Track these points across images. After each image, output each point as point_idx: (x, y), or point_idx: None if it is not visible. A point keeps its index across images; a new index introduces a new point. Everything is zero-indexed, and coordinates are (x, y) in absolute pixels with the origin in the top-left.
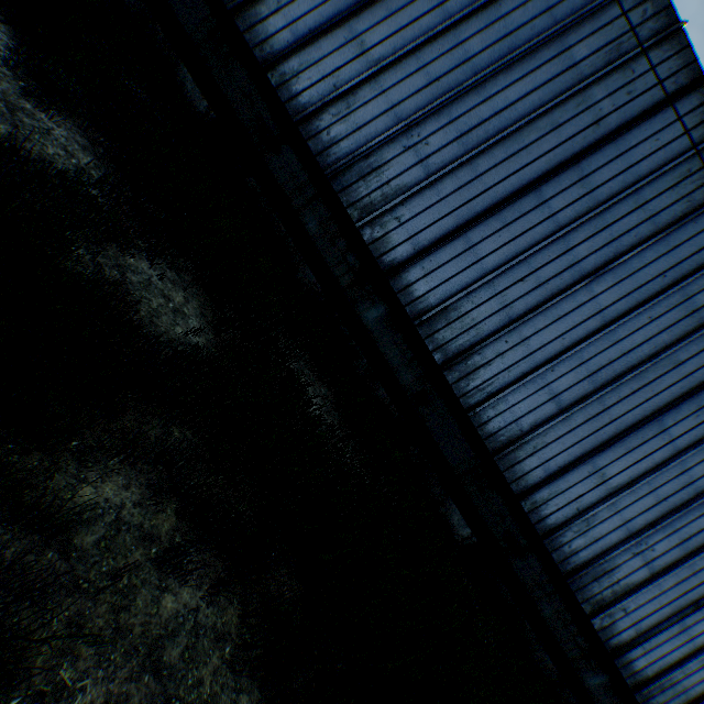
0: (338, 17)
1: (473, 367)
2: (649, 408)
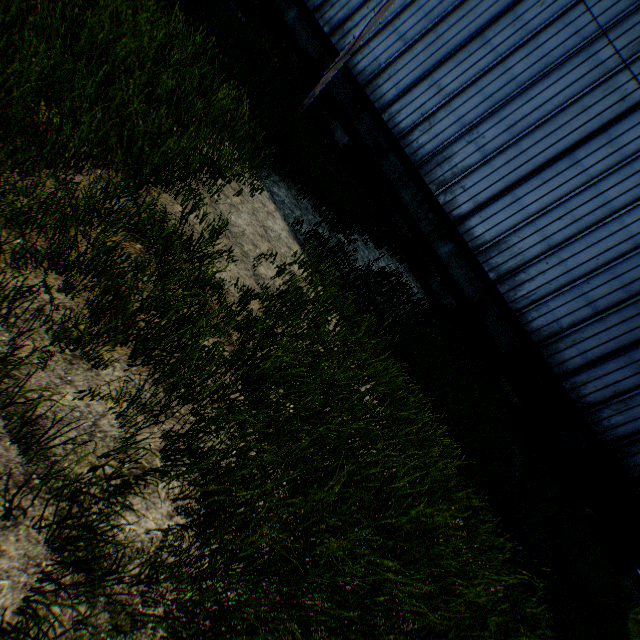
0: None
1: (347, 32)
2: (473, 30)
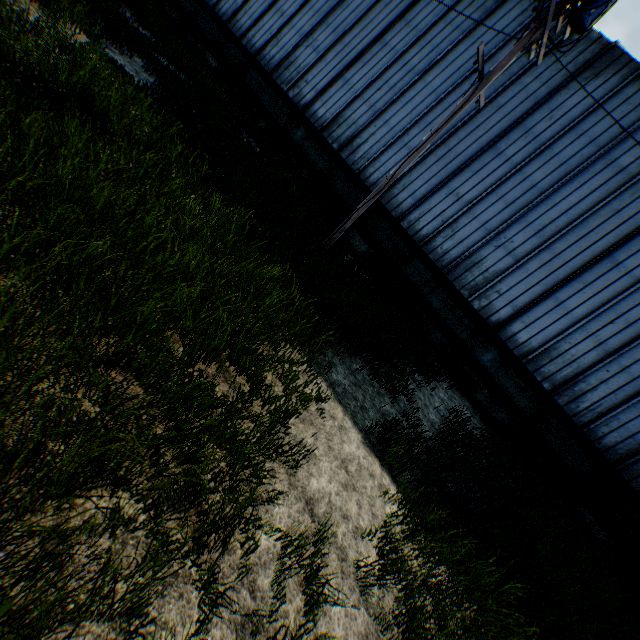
0: (269, 5)
1: (357, 147)
2: (484, 141)
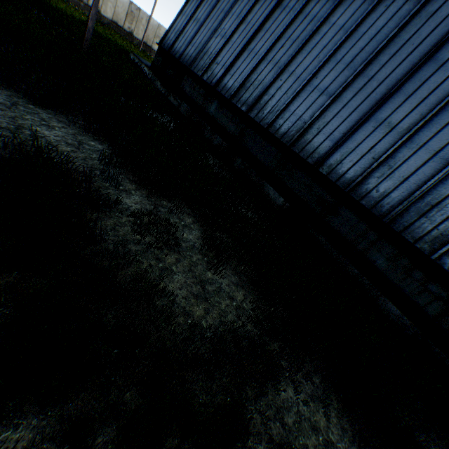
0: (363, 117)
1: None
2: None
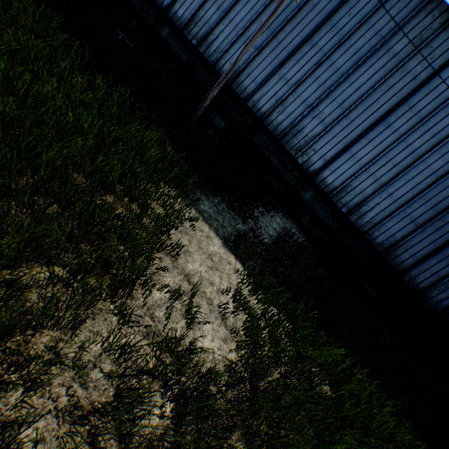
0: None
1: (211, 43)
2: (304, 35)
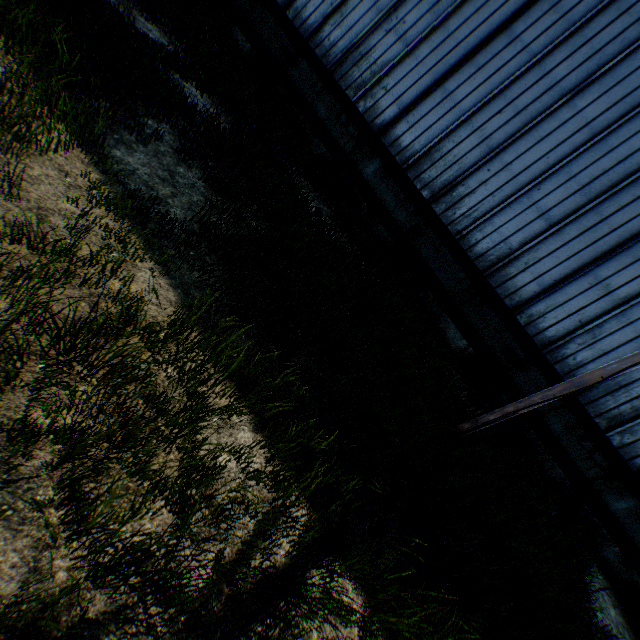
0: None
1: (458, 198)
2: None
